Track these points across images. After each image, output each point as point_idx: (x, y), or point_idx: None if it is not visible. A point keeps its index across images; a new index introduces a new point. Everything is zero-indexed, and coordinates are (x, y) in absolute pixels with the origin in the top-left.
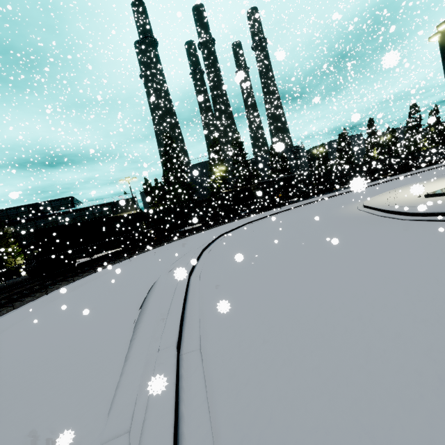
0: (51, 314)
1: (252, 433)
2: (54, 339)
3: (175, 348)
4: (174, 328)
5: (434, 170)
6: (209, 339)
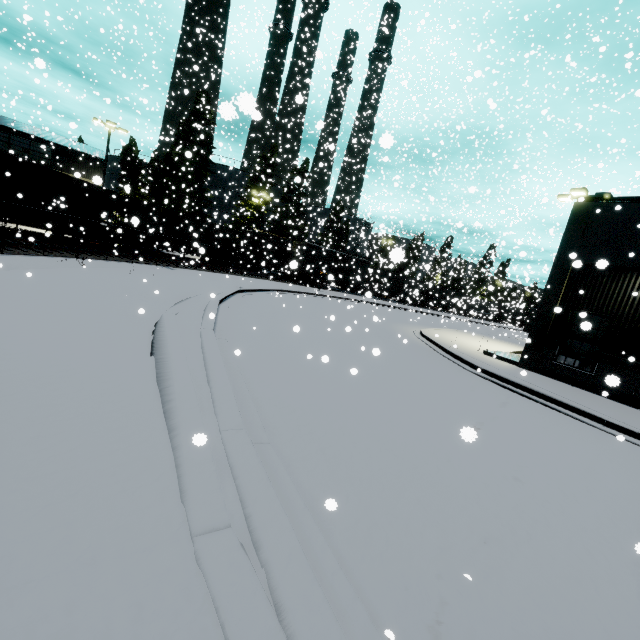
0: None
1: (372, 553)
2: None
3: (247, 433)
4: (232, 405)
5: (482, 325)
6: (277, 434)
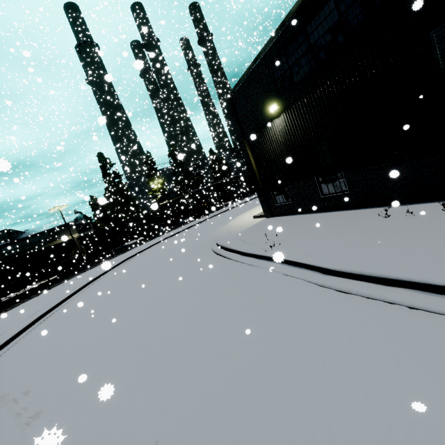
0: None
1: None
2: None
3: None
4: None
5: None
6: None
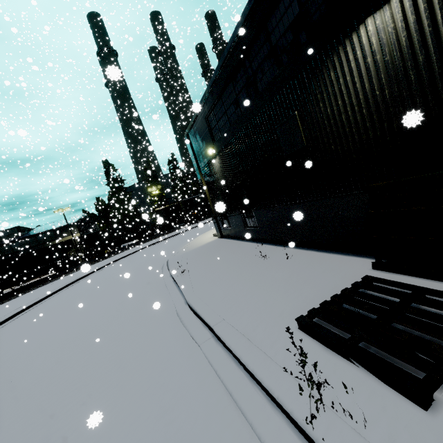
0: None
1: None
2: None
3: None
4: None
5: None
6: None
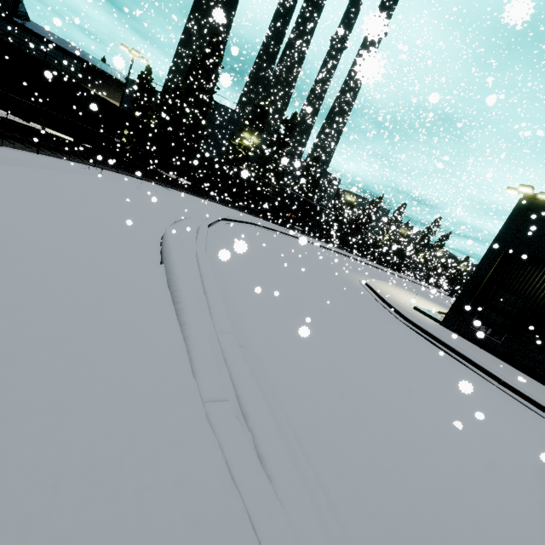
0: (1, 188)
1: (318, 438)
2: (42, 239)
3: (235, 337)
4: (223, 314)
5: (415, 284)
6: (253, 342)
